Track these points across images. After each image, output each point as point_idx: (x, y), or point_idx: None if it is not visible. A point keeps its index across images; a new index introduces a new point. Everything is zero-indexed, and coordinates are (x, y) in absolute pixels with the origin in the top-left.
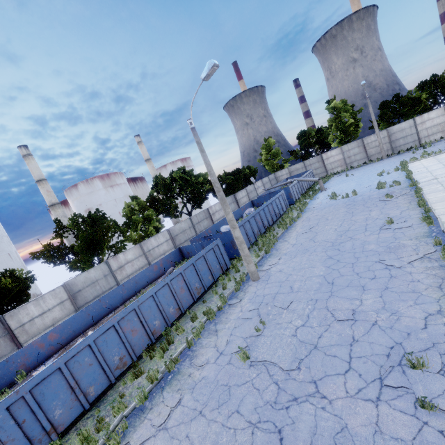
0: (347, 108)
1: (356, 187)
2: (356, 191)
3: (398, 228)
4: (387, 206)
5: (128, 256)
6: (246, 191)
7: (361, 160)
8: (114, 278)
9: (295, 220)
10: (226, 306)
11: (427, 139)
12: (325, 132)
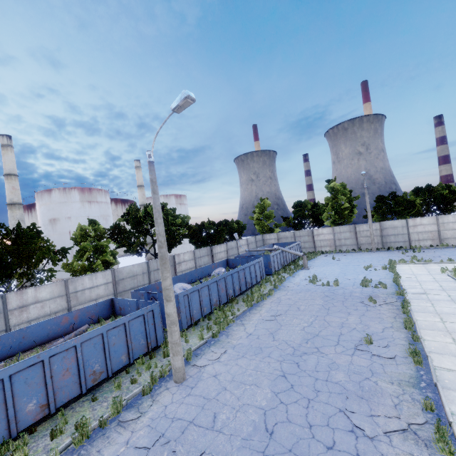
0: (345, 191)
1: (340, 275)
2: (338, 281)
3: (378, 355)
4: (369, 314)
5: (42, 293)
6: (226, 246)
7: (351, 246)
8: (5, 320)
9: (264, 298)
10: (115, 420)
11: (417, 243)
12: (320, 208)
